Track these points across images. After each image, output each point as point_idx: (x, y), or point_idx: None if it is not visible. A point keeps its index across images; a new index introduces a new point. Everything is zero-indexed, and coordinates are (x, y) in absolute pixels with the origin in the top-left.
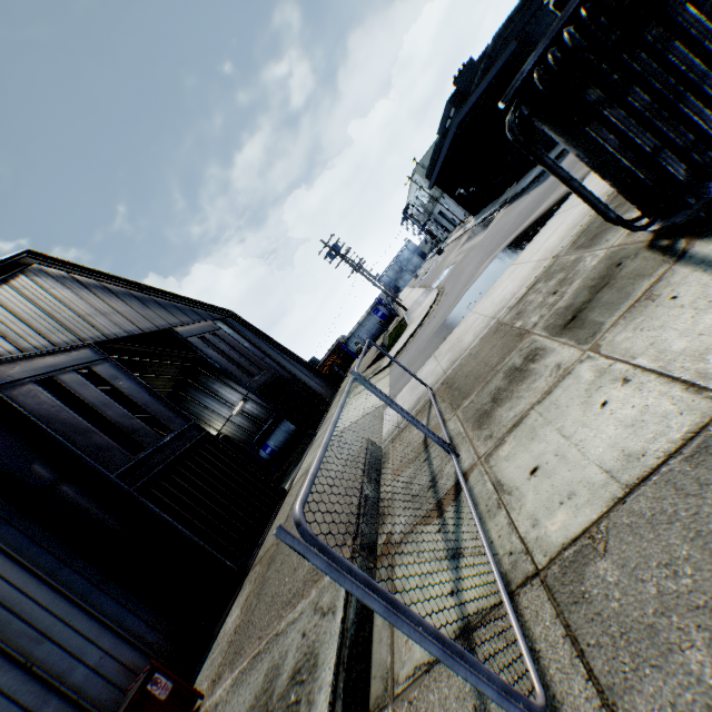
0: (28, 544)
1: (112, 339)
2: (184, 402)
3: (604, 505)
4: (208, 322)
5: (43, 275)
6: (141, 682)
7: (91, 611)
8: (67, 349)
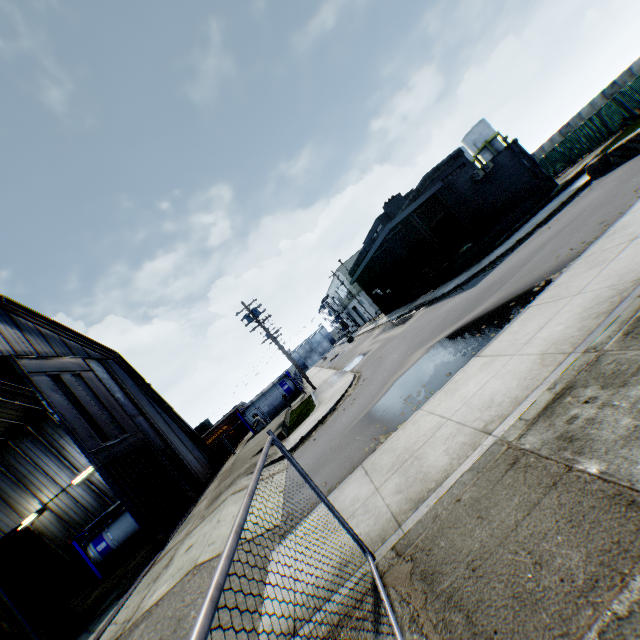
0: None
1: None
2: (11, 456)
3: None
4: (78, 358)
5: None
6: None
7: None
8: None
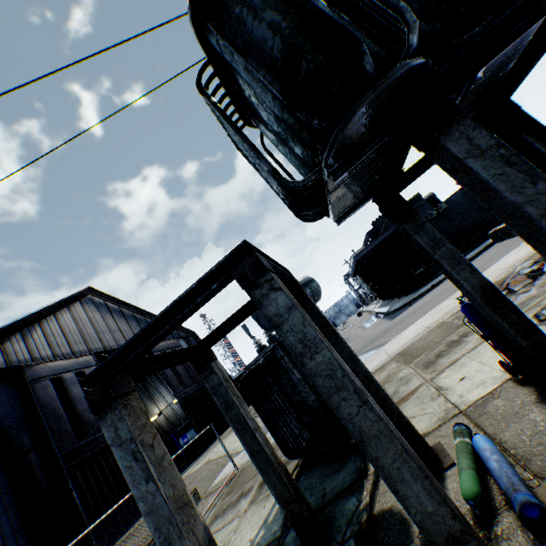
0: None
1: (107, 351)
2: (146, 383)
3: None
4: (174, 340)
5: (90, 302)
6: None
7: None
8: (78, 357)
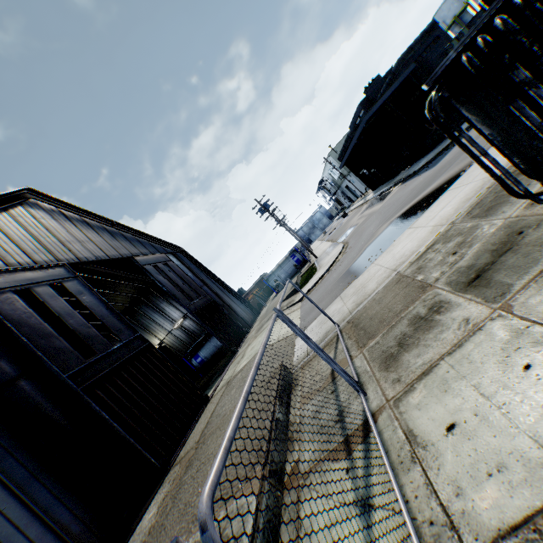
0: None
1: (83, 262)
2: (136, 315)
3: None
4: (162, 254)
5: (37, 207)
6: None
7: (25, 500)
8: (45, 267)
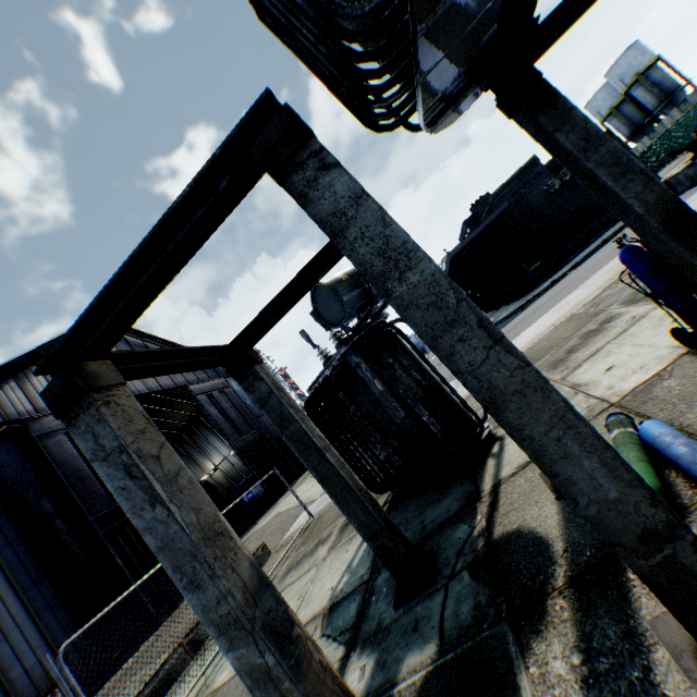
0: (18, 564)
1: (135, 396)
2: (193, 434)
3: (232, 674)
4: (221, 379)
5: None
6: (46, 691)
7: (41, 625)
8: None
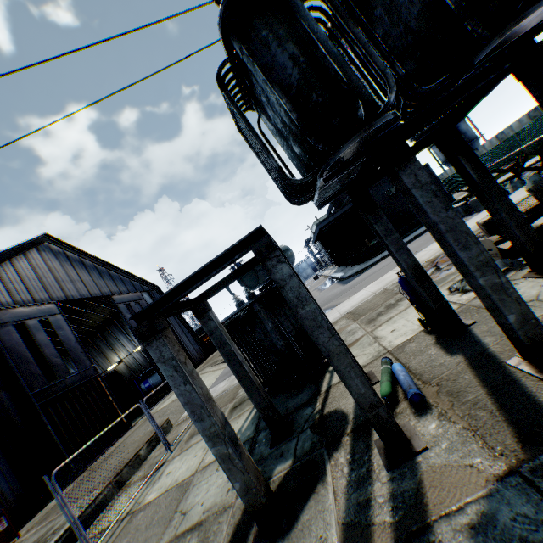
0: None
1: (70, 300)
2: (106, 333)
3: (159, 494)
4: (138, 292)
5: (48, 250)
6: None
7: None
8: (40, 305)
